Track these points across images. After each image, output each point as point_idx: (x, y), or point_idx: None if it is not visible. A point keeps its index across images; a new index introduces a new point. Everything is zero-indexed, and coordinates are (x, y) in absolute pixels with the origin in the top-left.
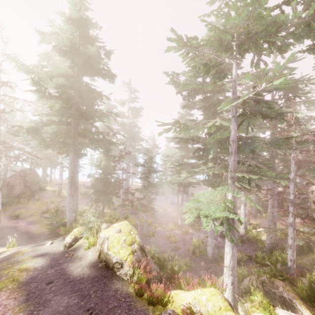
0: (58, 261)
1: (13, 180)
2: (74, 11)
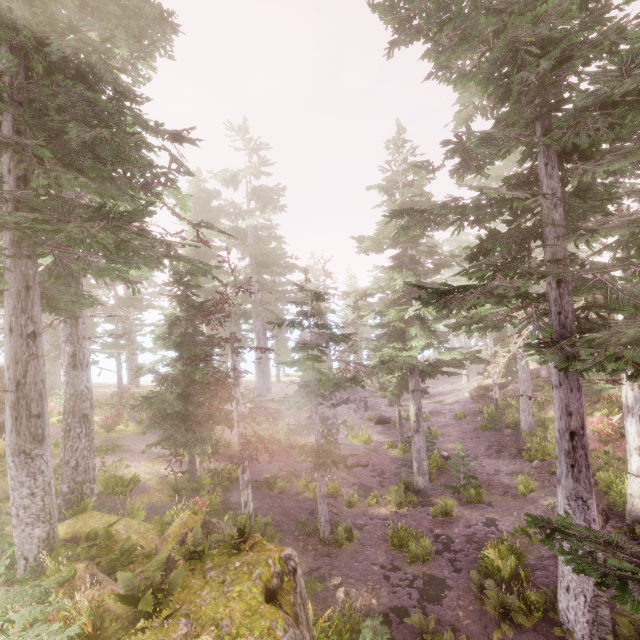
0: None
1: None
2: None
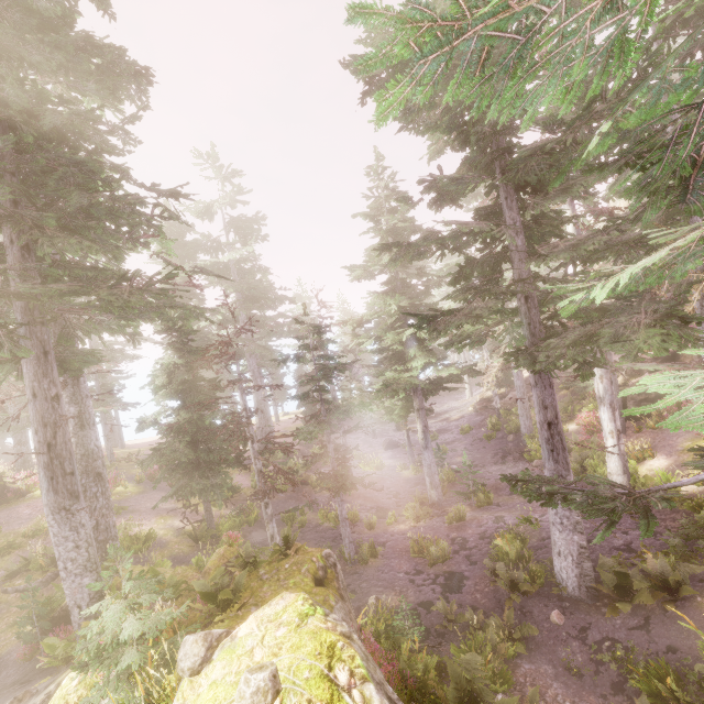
0: None
1: None
2: None
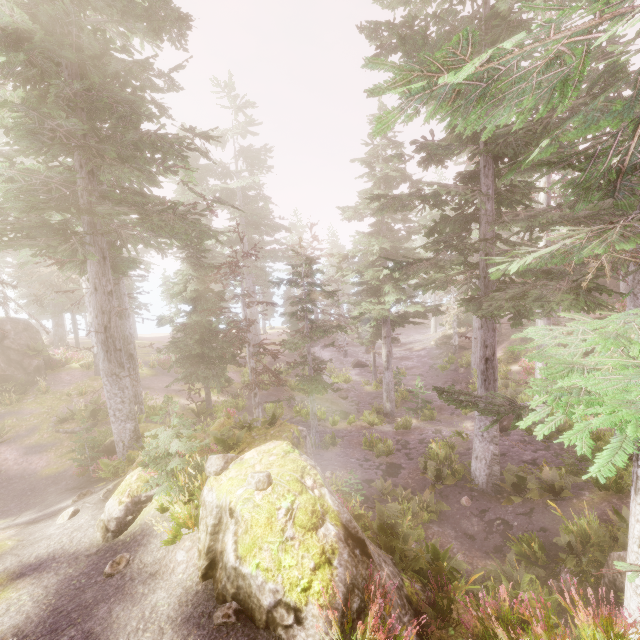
0: (81, 593)
1: None
2: None
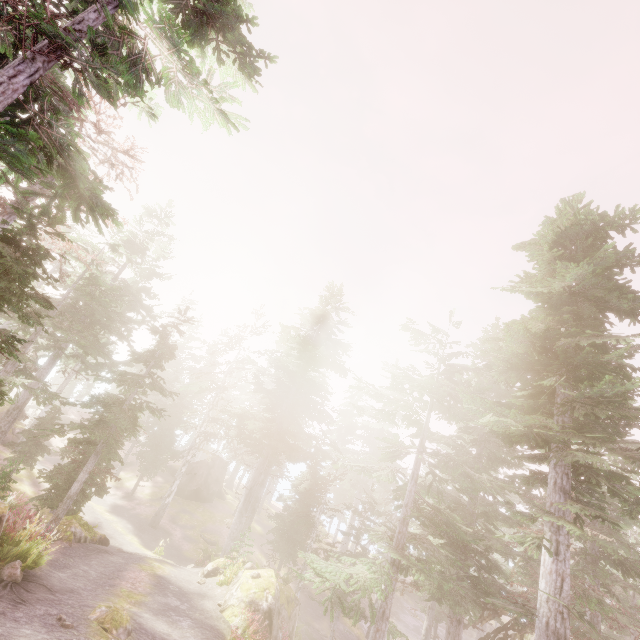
0: (190, 580)
1: (198, 467)
2: (318, 311)
